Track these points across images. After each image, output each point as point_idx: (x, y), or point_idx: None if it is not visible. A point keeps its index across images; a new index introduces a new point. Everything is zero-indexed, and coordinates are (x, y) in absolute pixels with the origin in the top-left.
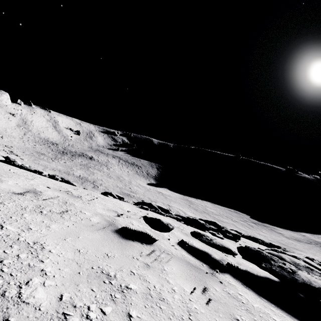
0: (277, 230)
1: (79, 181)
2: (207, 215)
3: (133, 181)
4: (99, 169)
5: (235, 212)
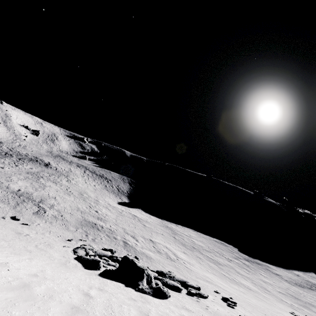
0: (272, 269)
1: (13, 200)
2: (200, 253)
3: (101, 199)
4: (54, 181)
5: (222, 243)
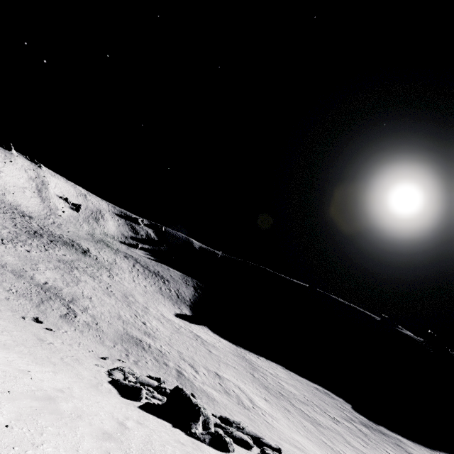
0: (406, 446)
1: (37, 296)
2: (289, 404)
3: (152, 306)
4: (92, 275)
5: (326, 393)
